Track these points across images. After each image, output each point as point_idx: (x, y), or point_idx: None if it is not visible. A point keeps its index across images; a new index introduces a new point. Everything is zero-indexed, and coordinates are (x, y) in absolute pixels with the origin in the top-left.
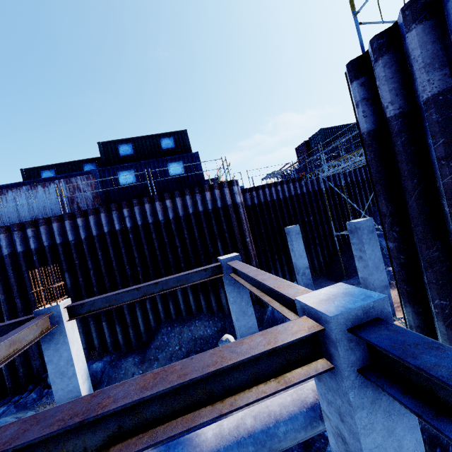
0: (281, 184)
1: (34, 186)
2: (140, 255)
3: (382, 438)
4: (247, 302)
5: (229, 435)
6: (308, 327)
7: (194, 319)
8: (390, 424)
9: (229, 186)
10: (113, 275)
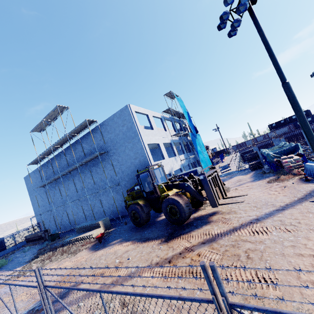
0: None
1: (283, 128)
2: None
3: None
4: None
5: None
6: None
7: None
8: None
9: None
10: (303, 137)
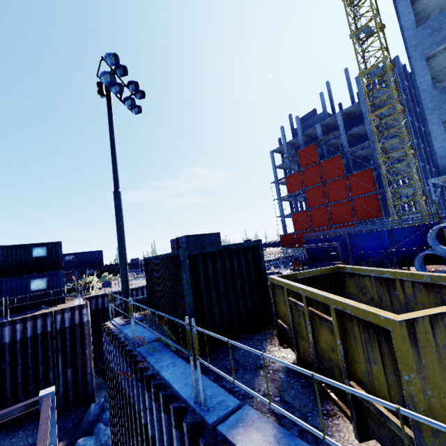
0: (137, 289)
1: None
2: None
3: None
4: (53, 424)
5: None
6: None
7: (19, 430)
8: None
9: (80, 308)
10: None
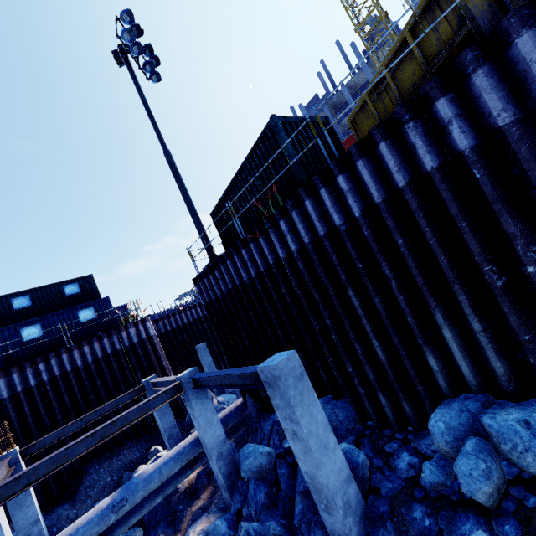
0: (189, 309)
1: None
2: (59, 404)
3: (201, 407)
4: (166, 405)
5: (160, 462)
6: (177, 382)
7: (122, 449)
8: (203, 402)
9: (142, 323)
10: (29, 432)
